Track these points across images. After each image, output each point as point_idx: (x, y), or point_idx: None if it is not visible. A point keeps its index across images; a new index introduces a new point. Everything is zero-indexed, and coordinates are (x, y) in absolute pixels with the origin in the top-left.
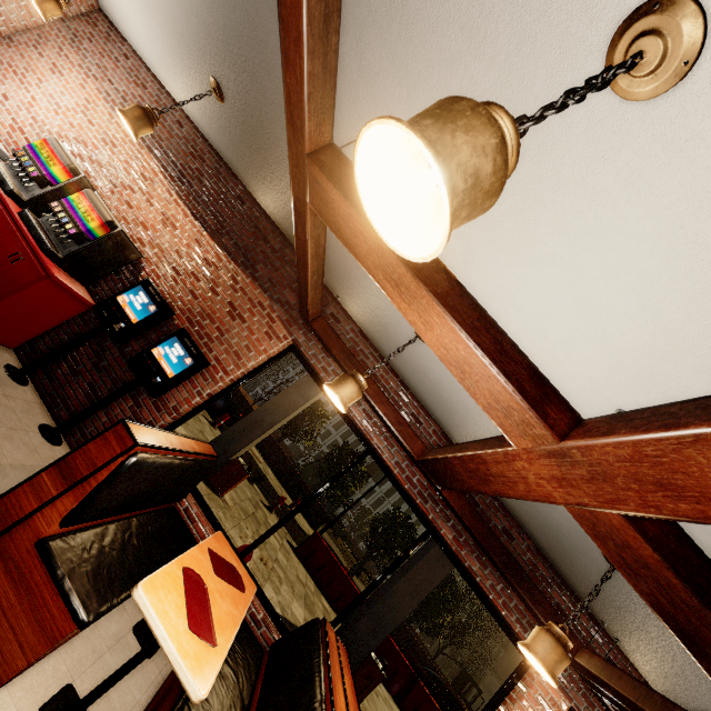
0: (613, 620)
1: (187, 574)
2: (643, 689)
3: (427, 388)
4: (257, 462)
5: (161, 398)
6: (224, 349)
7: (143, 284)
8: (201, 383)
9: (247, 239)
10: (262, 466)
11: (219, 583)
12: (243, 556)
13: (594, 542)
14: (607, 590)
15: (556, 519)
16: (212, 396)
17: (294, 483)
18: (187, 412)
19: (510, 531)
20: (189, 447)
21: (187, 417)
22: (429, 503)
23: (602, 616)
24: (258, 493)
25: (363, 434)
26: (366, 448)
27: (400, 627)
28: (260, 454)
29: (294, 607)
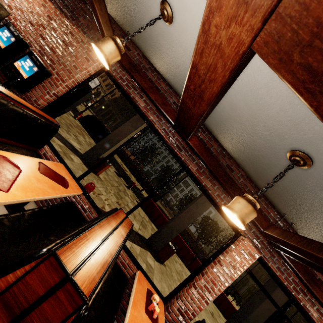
0: (291, 210)
1: (0, 158)
2: (307, 240)
3: (179, 77)
4: (125, 171)
5: (27, 96)
6: (61, 68)
7: (6, 25)
8: (49, 87)
9: (72, 2)
10: (128, 173)
11: (41, 176)
12: (79, 179)
13: (279, 76)
14: (288, 189)
15: (257, 144)
16: (58, 97)
17: (144, 182)
18: (45, 106)
19: (231, 167)
20: (19, 101)
21: (45, 108)
22: (182, 151)
23: (284, 210)
24: (122, 181)
25: (145, 116)
26: (147, 124)
27: (192, 241)
28: (128, 170)
29: (134, 223)
